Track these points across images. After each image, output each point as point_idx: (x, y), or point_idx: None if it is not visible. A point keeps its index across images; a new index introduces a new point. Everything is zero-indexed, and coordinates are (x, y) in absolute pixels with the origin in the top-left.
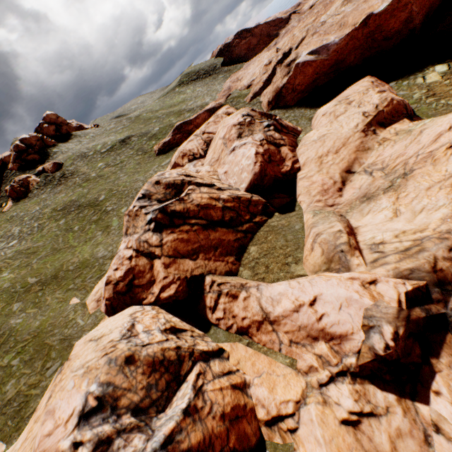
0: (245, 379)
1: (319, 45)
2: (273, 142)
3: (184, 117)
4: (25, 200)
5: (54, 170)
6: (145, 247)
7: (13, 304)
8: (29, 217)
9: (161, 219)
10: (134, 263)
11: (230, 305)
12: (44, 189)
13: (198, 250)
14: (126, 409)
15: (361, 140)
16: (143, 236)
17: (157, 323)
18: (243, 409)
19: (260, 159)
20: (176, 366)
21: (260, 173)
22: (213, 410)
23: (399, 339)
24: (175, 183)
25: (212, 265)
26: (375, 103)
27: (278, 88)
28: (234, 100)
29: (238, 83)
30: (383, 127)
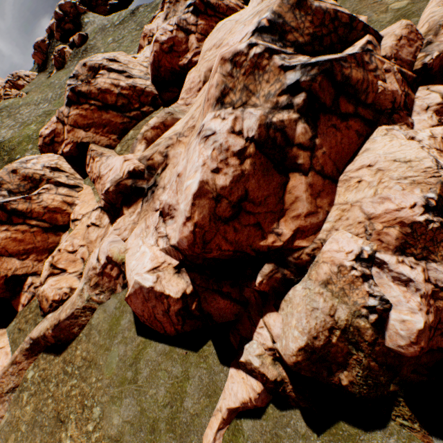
0: (75, 201)
1: None
2: (185, 28)
3: None
4: (63, 70)
5: (80, 43)
6: (62, 117)
7: (29, 145)
8: (59, 86)
9: (71, 97)
10: (56, 127)
11: (93, 165)
12: (73, 62)
13: (91, 125)
14: (6, 189)
15: None
16: (61, 108)
17: (47, 163)
18: (62, 211)
19: (156, 48)
20: (38, 182)
21: (153, 64)
22: (41, 203)
23: (110, 192)
24: (95, 67)
25: (98, 138)
26: None
27: None
28: None
29: None
30: None
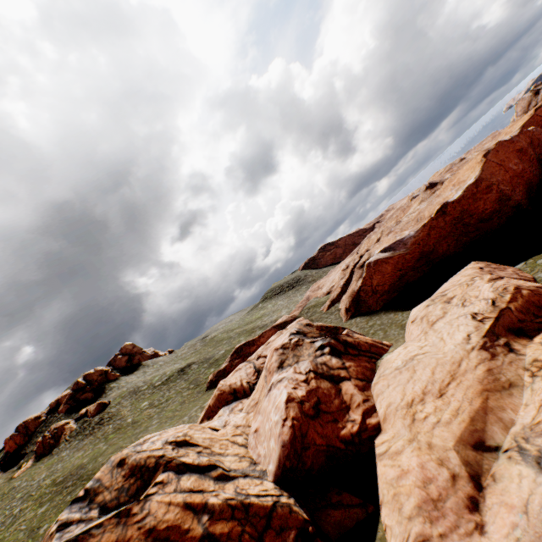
0: None
1: (392, 241)
2: (328, 373)
3: (254, 335)
4: (46, 458)
5: (95, 413)
6: None
7: None
8: (23, 493)
9: None
10: None
11: None
12: (72, 441)
13: None
14: None
15: (487, 366)
16: None
17: None
18: None
19: (294, 411)
20: None
21: (292, 443)
22: None
23: None
24: (146, 463)
25: None
26: (488, 297)
27: (354, 292)
28: (310, 310)
29: (318, 291)
30: (524, 336)
